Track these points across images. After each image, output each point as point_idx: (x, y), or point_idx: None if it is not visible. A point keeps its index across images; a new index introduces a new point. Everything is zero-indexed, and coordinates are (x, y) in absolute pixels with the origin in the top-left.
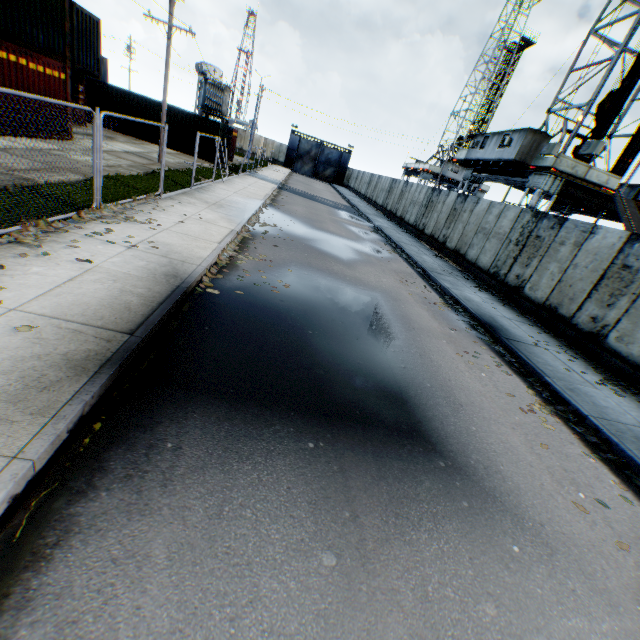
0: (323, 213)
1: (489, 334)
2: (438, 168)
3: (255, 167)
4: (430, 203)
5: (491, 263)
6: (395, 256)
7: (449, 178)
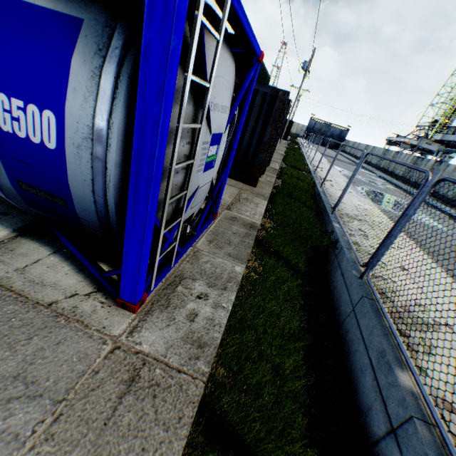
0: (350, 167)
1: (450, 217)
2: (414, 141)
3: (295, 140)
4: (414, 165)
5: (453, 195)
6: (397, 189)
7: (422, 148)
